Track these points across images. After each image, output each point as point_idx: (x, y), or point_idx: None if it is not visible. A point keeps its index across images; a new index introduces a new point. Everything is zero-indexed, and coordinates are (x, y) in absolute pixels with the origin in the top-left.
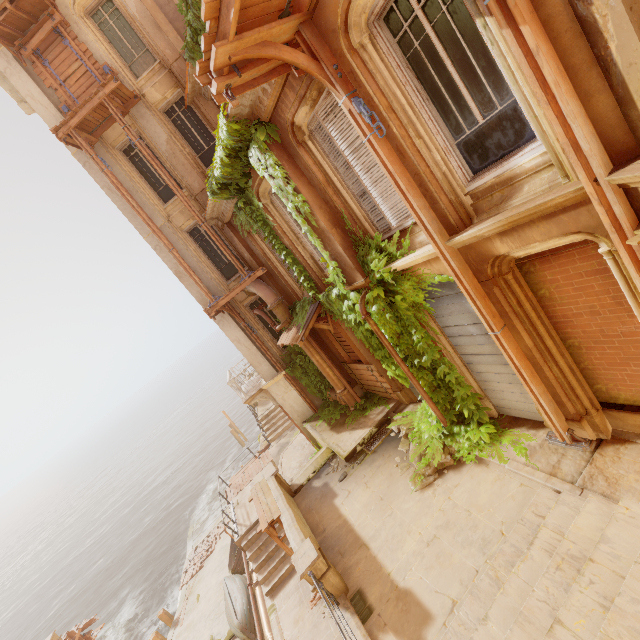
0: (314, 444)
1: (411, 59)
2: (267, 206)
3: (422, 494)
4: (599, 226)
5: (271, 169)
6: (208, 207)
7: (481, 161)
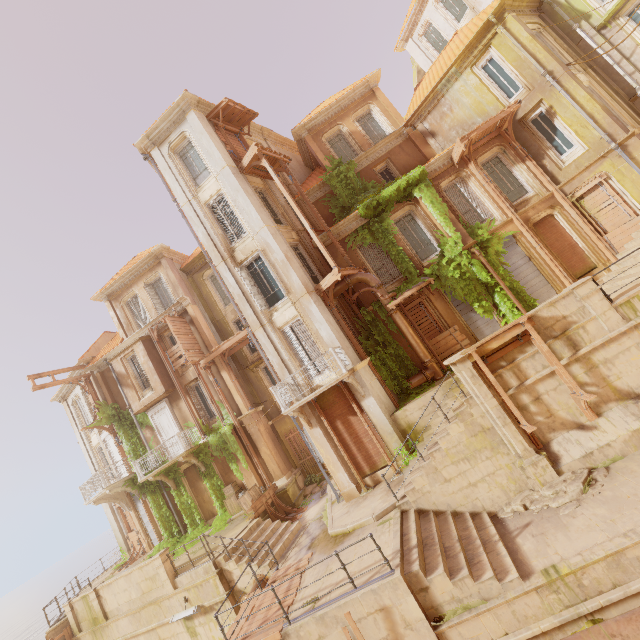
0: (404, 446)
1: (489, 175)
2: (392, 225)
3: None
4: (555, 203)
5: (430, 193)
6: (344, 220)
7: (513, 200)
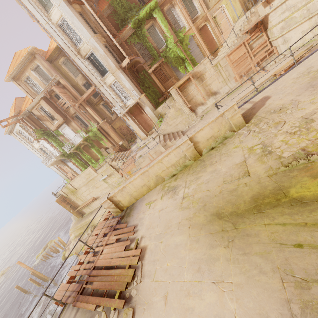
0: (159, 120)
1: (184, 3)
2: (146, 32)
3: None
4: (207, 19)
5: (160, 14)
6: (125, 31)
7: (193, 17)
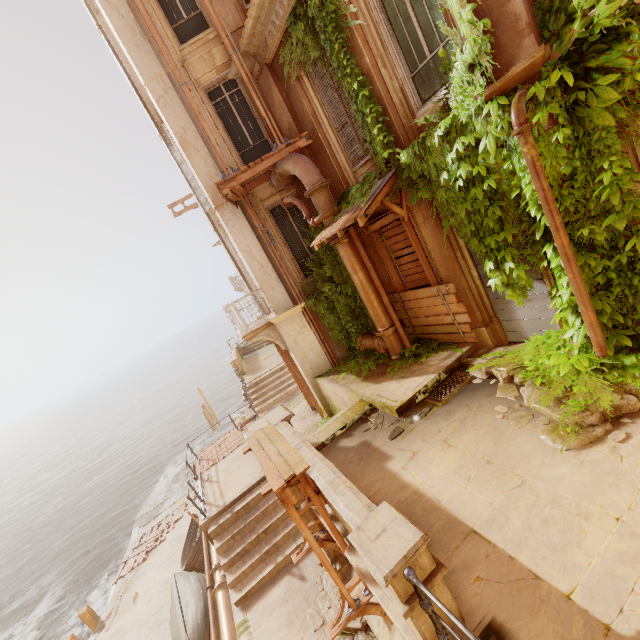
0: (325, 409)
1: None
2: None
3: (585, 454)
4: None
5: None
6: (249, 14)
7: None
